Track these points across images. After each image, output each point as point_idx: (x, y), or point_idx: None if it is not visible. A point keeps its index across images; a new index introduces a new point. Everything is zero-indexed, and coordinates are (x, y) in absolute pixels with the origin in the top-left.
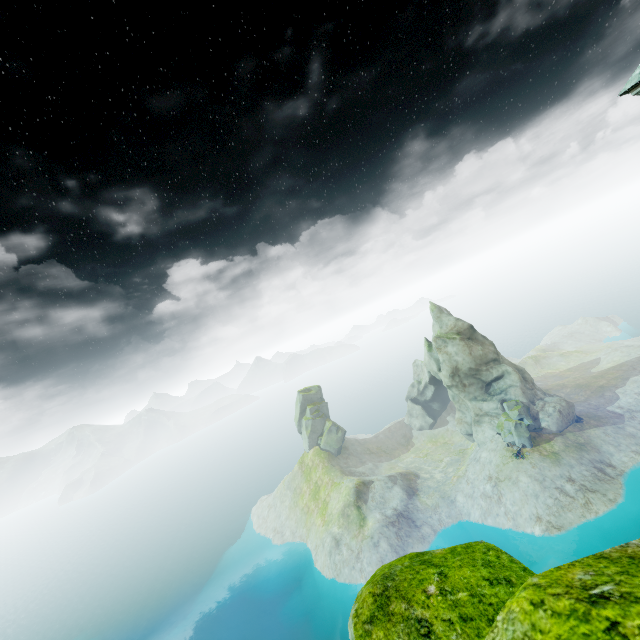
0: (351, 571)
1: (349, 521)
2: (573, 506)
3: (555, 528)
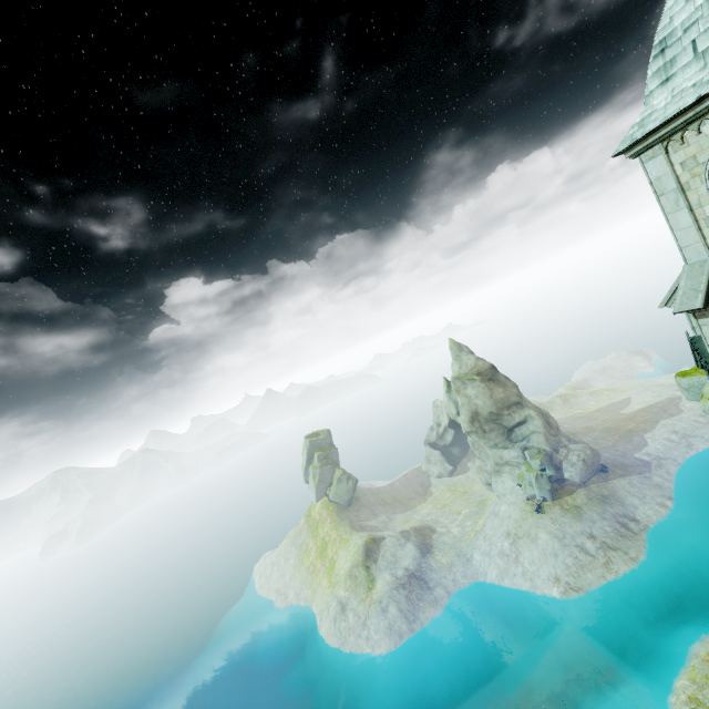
0: (357, 639)
1: (357, 583)
2: (593, 566)
3: (573, 590)
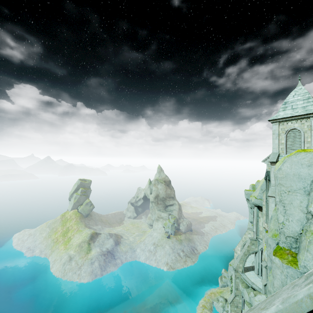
0: (73, 274)
1: (81, 249)
2: (181, 261)
3: (172, 268)
